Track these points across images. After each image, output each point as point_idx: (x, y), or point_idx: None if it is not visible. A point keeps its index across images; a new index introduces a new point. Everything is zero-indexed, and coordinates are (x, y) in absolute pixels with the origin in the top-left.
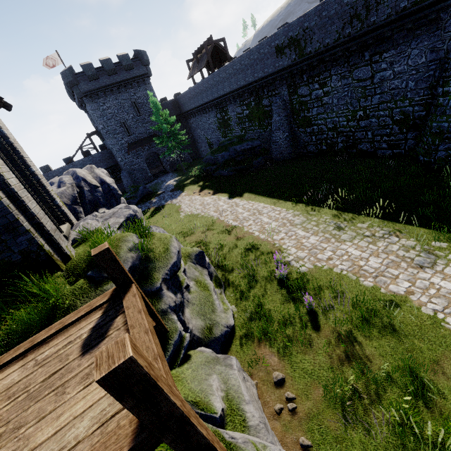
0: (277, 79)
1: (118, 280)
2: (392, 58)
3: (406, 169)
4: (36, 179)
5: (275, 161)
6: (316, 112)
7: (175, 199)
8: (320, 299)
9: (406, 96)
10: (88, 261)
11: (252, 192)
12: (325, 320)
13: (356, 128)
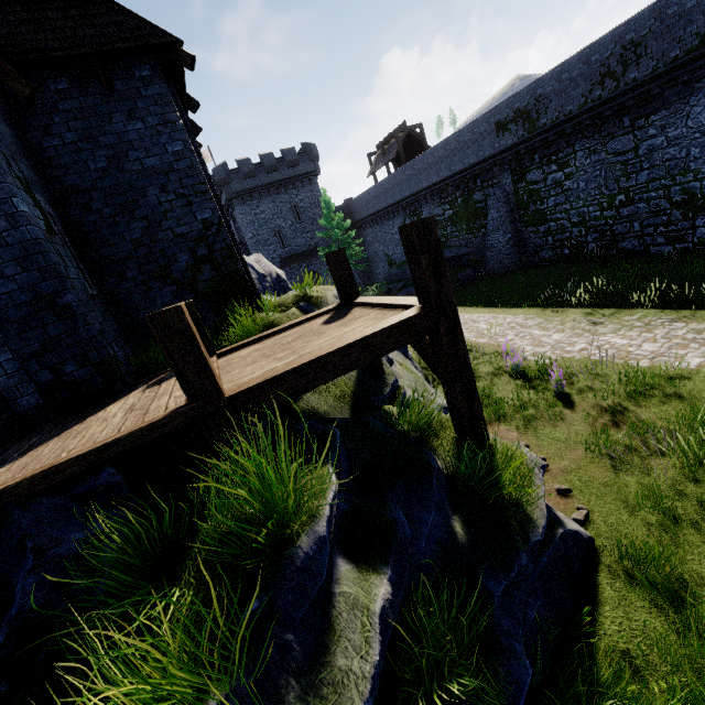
0: (497, 164)
1: (347, 288)
2: (663, 121)
3: (697, 262)
4: None
5: (492, 273)
6: (554, 202)
7: None
8: (573, 382)
9: (689, 167)
10: (295, 298)
11: (460, 305)
12: (581, 398)
13: (615, 219)
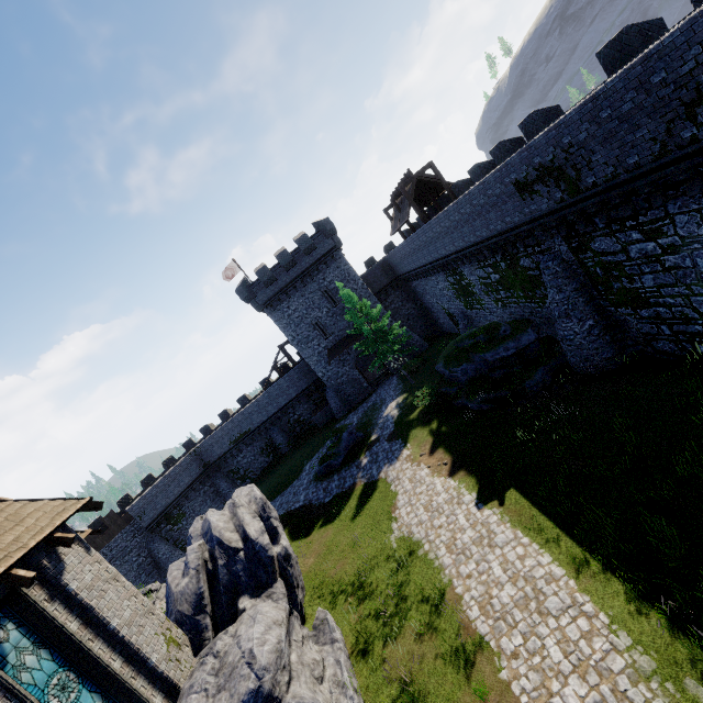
0: (537, 231)
1: None
2: None
3: None
4: (118, 638)
5: (577, 373)
6: (654, 282)
7: (391, 466)
8: None
9: None
10: None
11: (525, 490)
12: None
13: None
